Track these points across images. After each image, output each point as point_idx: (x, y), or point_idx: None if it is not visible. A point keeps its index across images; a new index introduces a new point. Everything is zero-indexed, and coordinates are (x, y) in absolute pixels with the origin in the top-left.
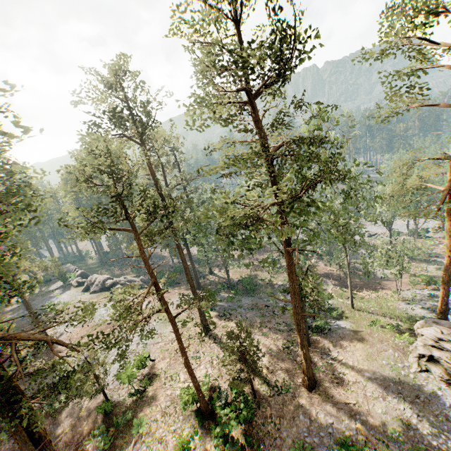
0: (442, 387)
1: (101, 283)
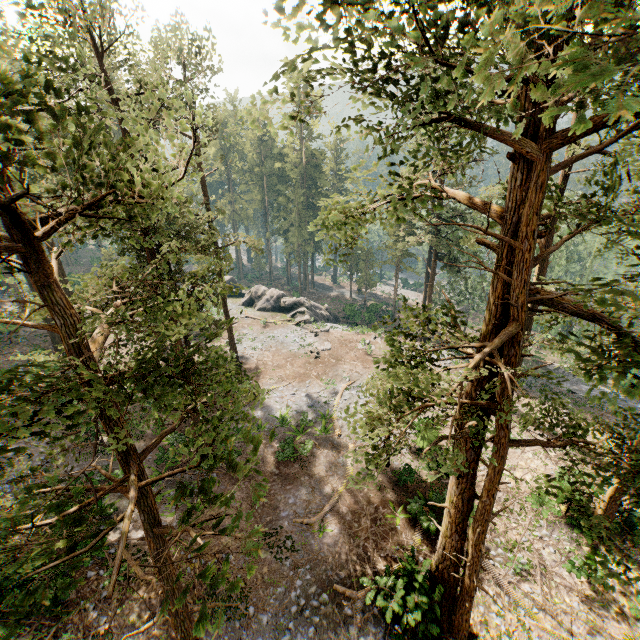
0: None
1: (275, 299)
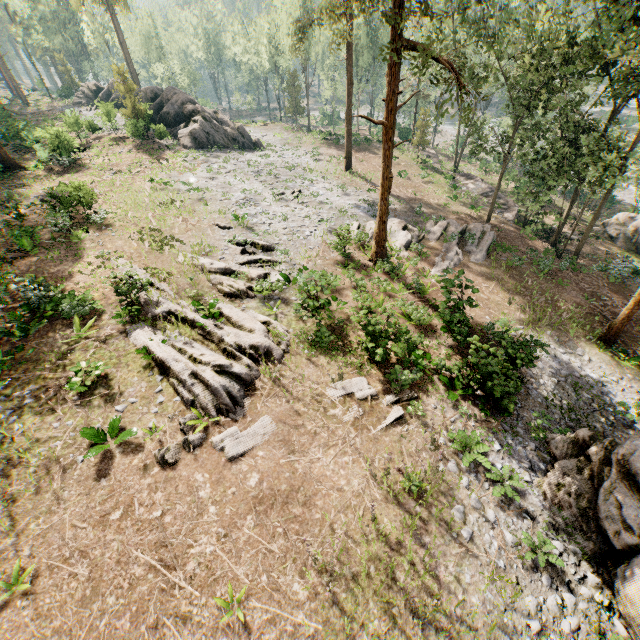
0: (71, 106)
1: None
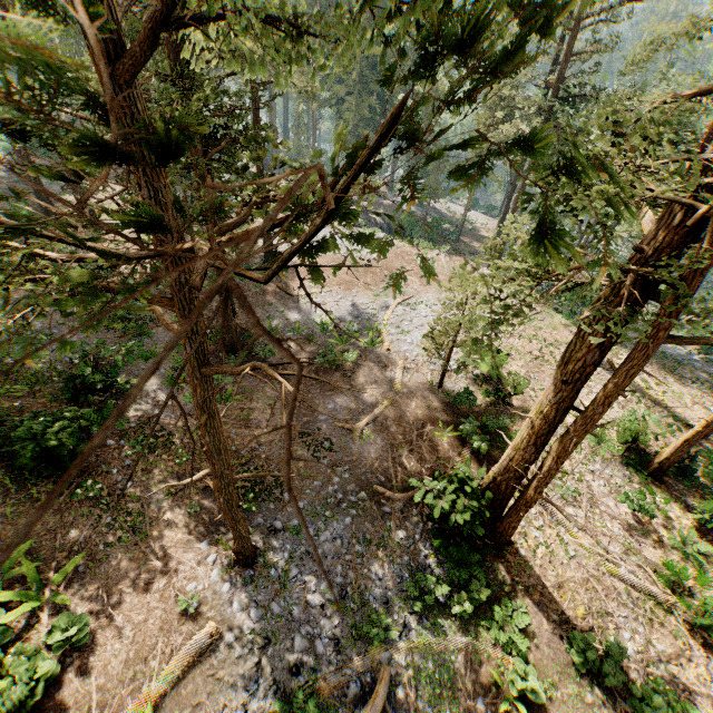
0: None
1: None
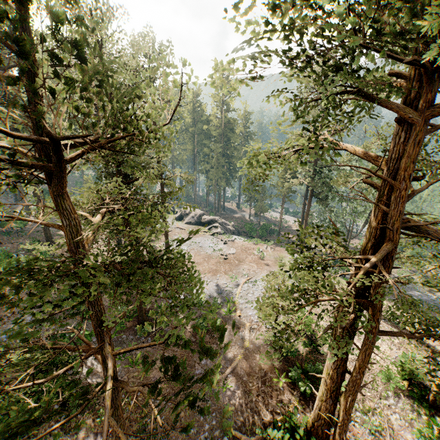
0: None
1: (197, 217)
